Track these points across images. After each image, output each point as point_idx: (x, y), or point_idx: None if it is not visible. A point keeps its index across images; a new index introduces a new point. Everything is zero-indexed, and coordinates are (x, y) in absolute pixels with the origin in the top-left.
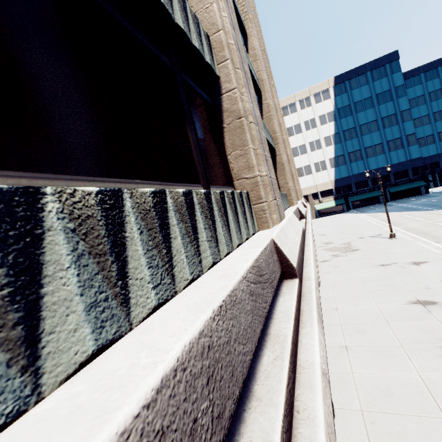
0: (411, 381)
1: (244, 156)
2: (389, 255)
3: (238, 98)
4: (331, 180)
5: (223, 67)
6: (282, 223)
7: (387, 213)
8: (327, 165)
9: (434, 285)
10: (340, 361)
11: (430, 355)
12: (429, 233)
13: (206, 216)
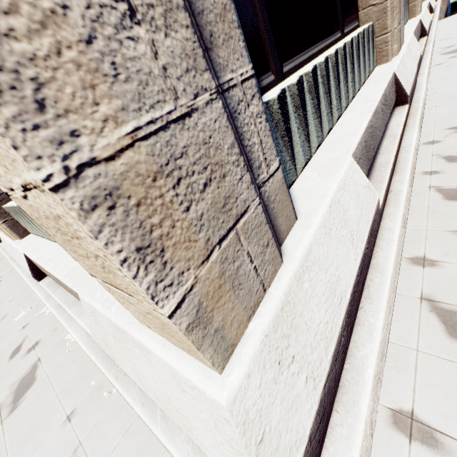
0: None
1: None
2: None
3: None
4: None
5: None
6: (422, 13)
7: None
8: None
9: None
10: (429, 111)
11: None
12: None
13: None
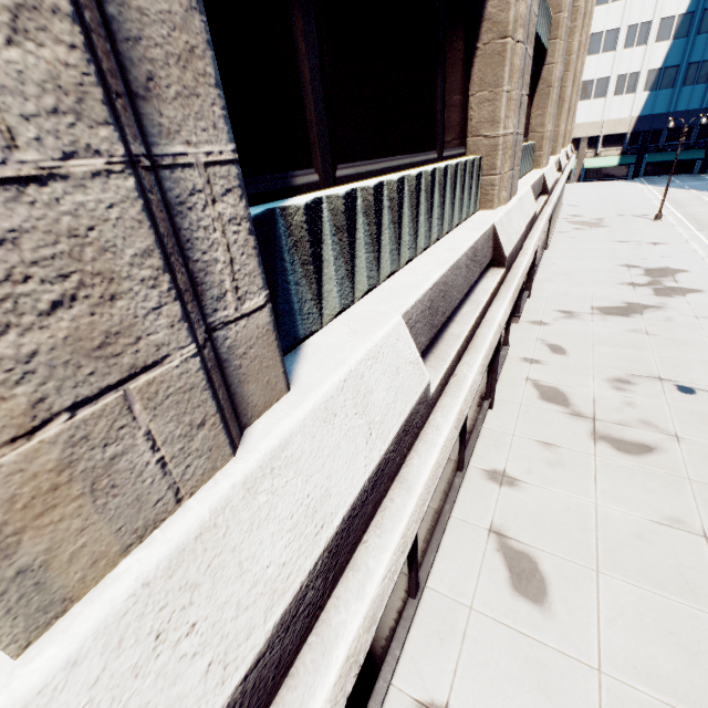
0: (584, 292)
1: (542, 116)
2: (636, 235)
3: (554, 72)
4: (633, 117)
5: (552, 44)
6: (547, 168)
7: (667, 186)
8: (639, 83)
9: (651, 258)
10: (543, 284)
11: (606, 286)
12: (704, 222)
13: (526, 156)
